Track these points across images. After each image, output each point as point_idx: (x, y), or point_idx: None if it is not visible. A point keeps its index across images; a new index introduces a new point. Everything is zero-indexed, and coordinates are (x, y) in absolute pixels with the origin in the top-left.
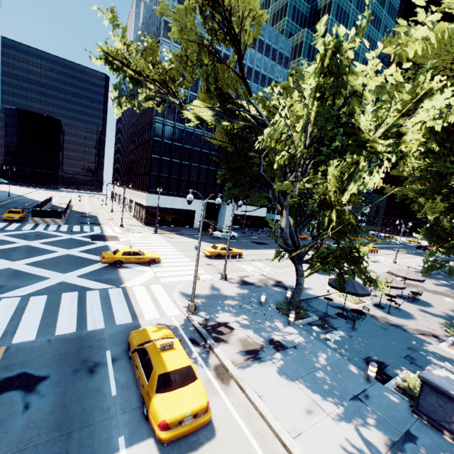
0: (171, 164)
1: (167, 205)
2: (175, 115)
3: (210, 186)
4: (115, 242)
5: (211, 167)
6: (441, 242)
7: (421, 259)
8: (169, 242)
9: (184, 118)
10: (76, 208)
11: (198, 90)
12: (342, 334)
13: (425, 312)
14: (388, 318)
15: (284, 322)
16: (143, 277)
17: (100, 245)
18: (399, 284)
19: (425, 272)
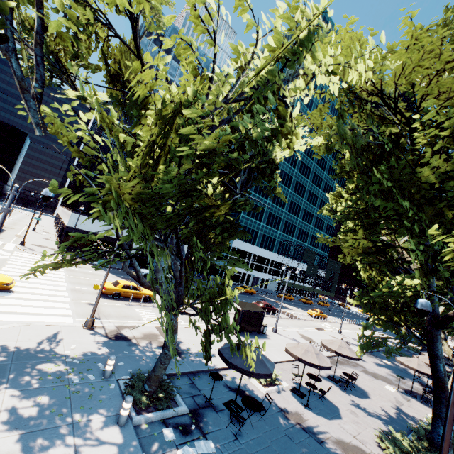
0: None
1: (95, 230)
2: None
3: None
4: None
5: None
6: (376, 310)
7: (369, 333)
8: (68, 270)
9: None
10: None
11: None
12: (209, 448)
13: (358, 407)
14: (303, 415)
15: (115, 416)
16: None
17: None
18: (322, 361)
19: (359, 347)
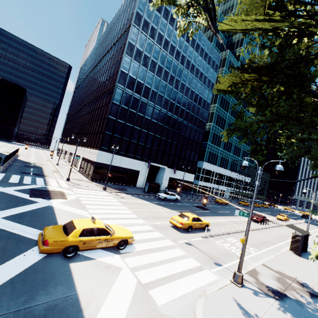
0: (124, 127)
1: (115, 163)
2: (134, 86)
3: (154, 150)
4: (62, 201)
5: (157, 135)
6: None
7: None
8: (122, 203)
9: (141, 90)
10: (22, 158)
11: (155, 71)
12: None
13: None
14: None
15: None
16: (120, 292)
17: (41, 205)
18: None
19: None
